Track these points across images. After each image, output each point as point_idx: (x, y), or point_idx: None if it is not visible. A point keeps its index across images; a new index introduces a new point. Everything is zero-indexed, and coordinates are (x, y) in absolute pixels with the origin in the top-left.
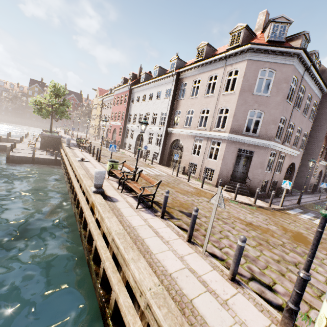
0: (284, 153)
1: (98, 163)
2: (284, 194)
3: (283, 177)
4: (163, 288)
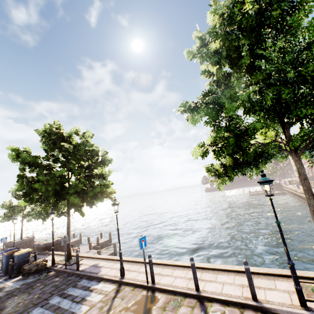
0: None
1: (300, 186)
2: None
3: None
4: None
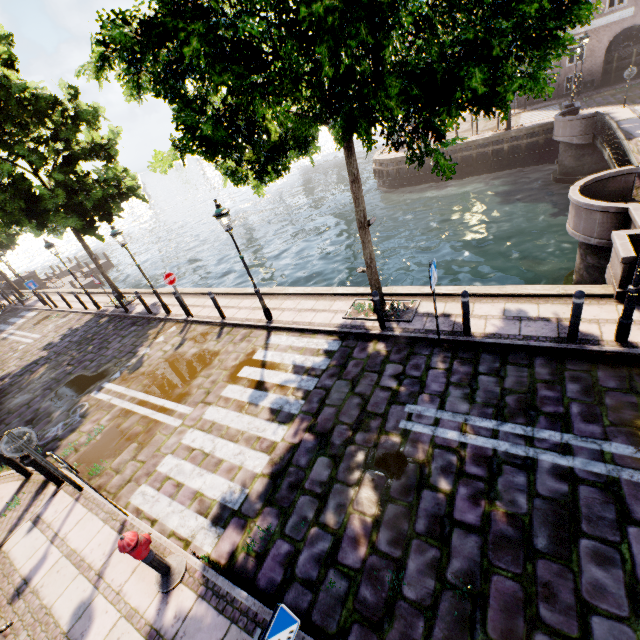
0: (579, 34)
1: None
2: (517, 99)
3: (599, 61)
4: (385, 148)
